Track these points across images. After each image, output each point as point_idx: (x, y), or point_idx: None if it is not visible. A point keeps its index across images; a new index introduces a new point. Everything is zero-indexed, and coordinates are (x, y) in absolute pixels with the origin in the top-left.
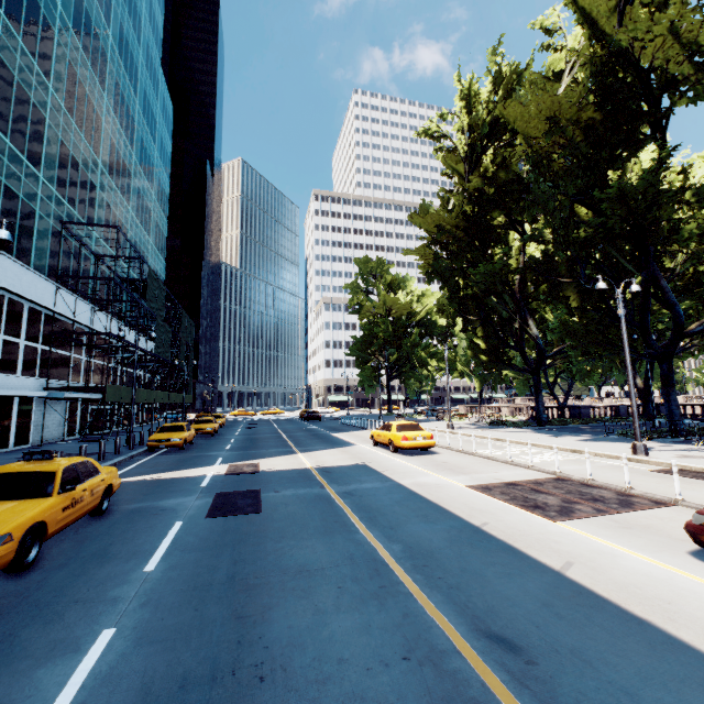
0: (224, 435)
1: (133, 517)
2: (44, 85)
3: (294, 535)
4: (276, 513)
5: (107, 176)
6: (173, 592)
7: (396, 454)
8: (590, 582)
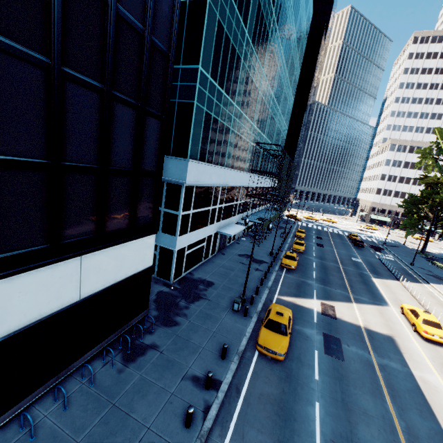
0: (308, 253)
1: (299, 337)
2: (261, 72)
3: (360, 387)
4: (350, 365)
5: (274, 99)
6: (327, 396)
7: (415, 335)
8: None
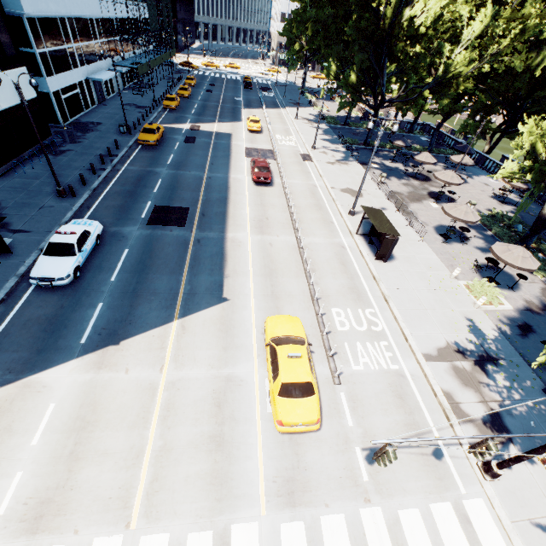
0: (194, 98)
1: (169, 139)
2: None
3: (198, 149)
4: (197, 145)
5: None
6: (179, 153)
7: (247, 131)
8: (232, 163)
